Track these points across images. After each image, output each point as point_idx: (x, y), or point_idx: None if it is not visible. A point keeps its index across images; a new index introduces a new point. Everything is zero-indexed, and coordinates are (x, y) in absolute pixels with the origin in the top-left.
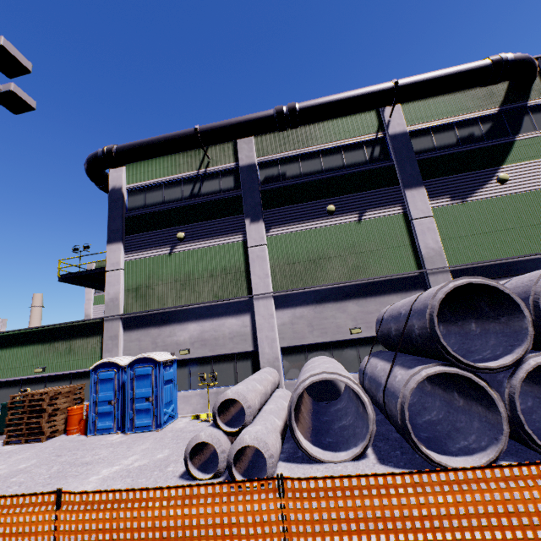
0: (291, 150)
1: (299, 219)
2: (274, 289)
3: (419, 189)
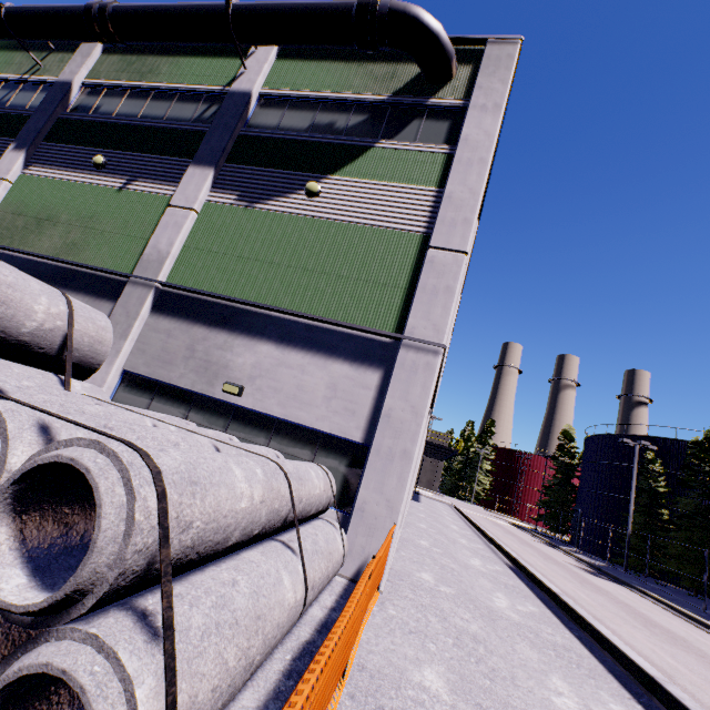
0: (124, 80)
1: (67, 164)
2: None
3: (206, 170)
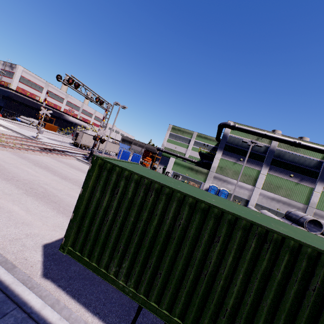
0: (289, 150)
1: (279, 173)
2: (261, 188)
3: (322, 184)
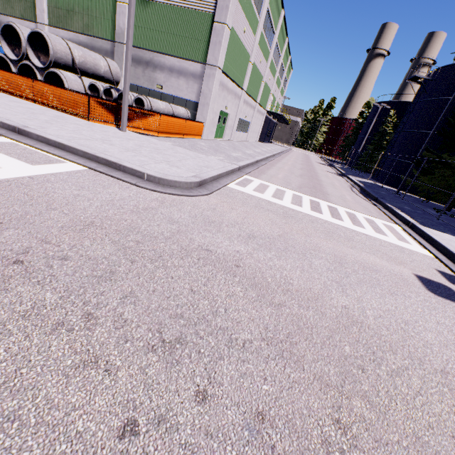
0: None
1: None
2: (49, 23)
3: None
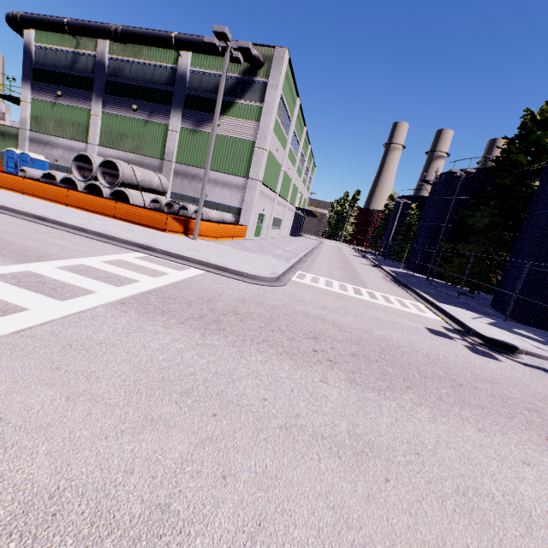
0: (127, 57)
1: (120, 108)
2: (100, 144)
3: (178, 114)
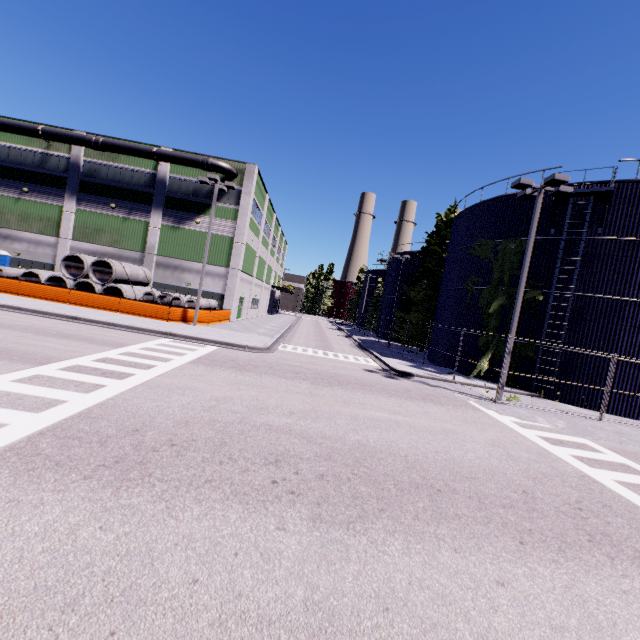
0: (105, 161)
1: (97, 205)
2: (73, 238)
3: (159, 212)
